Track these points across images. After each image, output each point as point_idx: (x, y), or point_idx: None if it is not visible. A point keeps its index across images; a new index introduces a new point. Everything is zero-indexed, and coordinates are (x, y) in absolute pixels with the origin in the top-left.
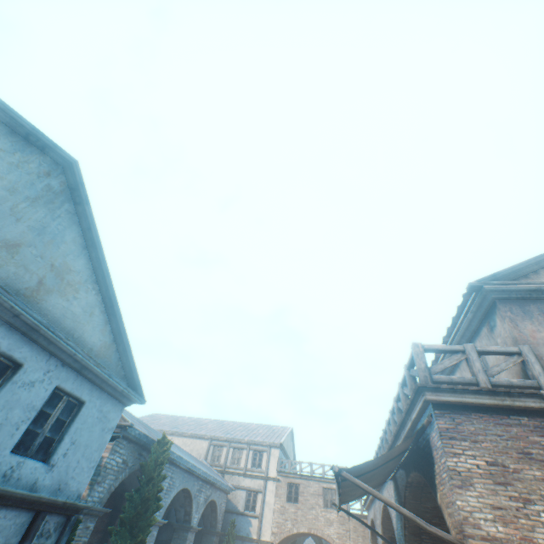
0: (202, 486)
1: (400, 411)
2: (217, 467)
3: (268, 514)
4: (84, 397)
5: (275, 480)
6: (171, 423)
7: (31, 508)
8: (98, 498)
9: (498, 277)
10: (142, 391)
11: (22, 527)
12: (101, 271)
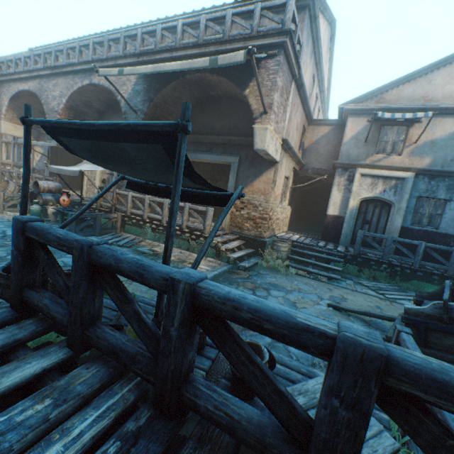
0: None
1: (206, 31)
2: None
3: None
4: None
5: None
6: None
7: None
8: None
9: None
10: None
11: None
12: None
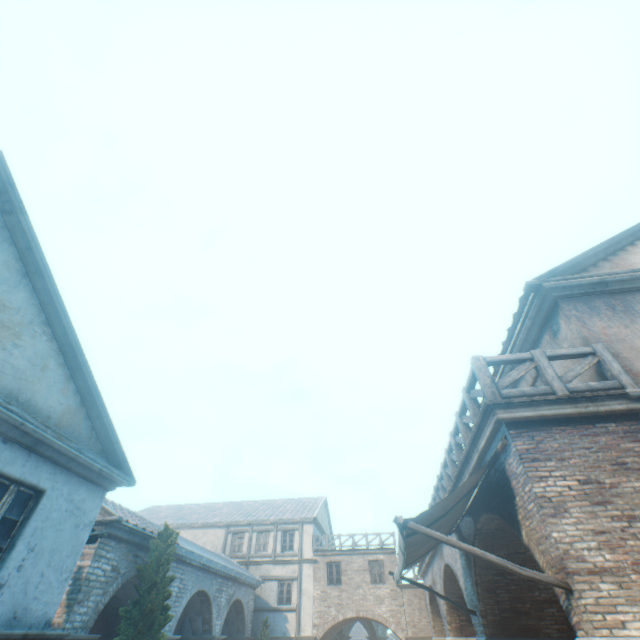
0: (223, 584)
1: (460, 447)
2: (238, 558)
3: (307, 604)
4: (43, 484)
5: (312, 562)
6: (175, 515)
7: None
8: (80, 623)
9: (556, 273)
10: (129, 468)
11: None
12: (53, 308)
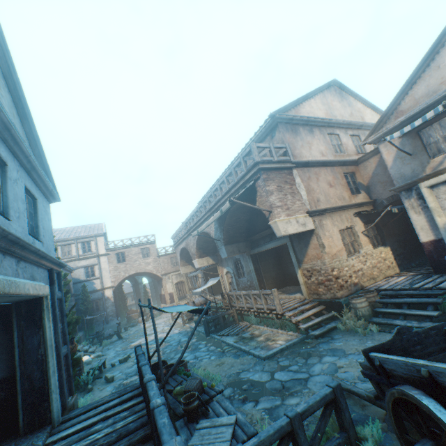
0: None
1: (228, 181)
2: None
3: (106, 274)
4: (36, 195)
5: (106, 255)
6: None
7: (47, 268)
8: None
9: (280, 111)
10: (57, 191)
11: (47, 278)
12: (6, 64)
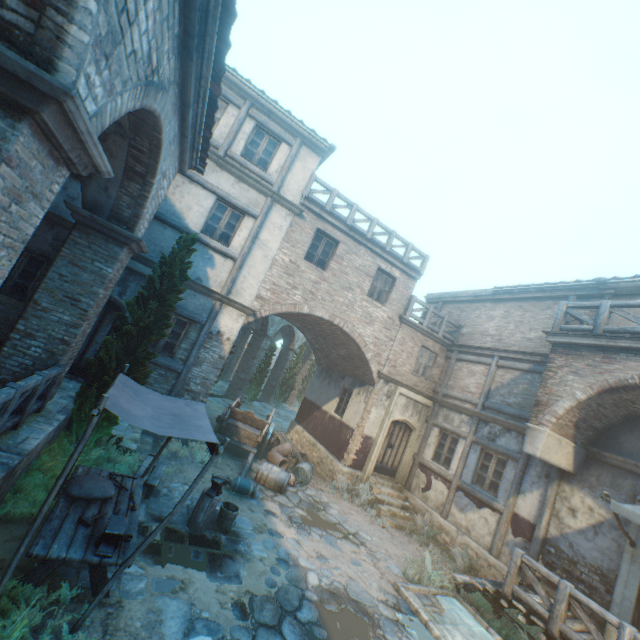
0: None
1: None
2: None
3: (258, 264)
4: None
5: (294, 213)
6: None
7: None
8: None
9: None
10: None
11: None
12: None
